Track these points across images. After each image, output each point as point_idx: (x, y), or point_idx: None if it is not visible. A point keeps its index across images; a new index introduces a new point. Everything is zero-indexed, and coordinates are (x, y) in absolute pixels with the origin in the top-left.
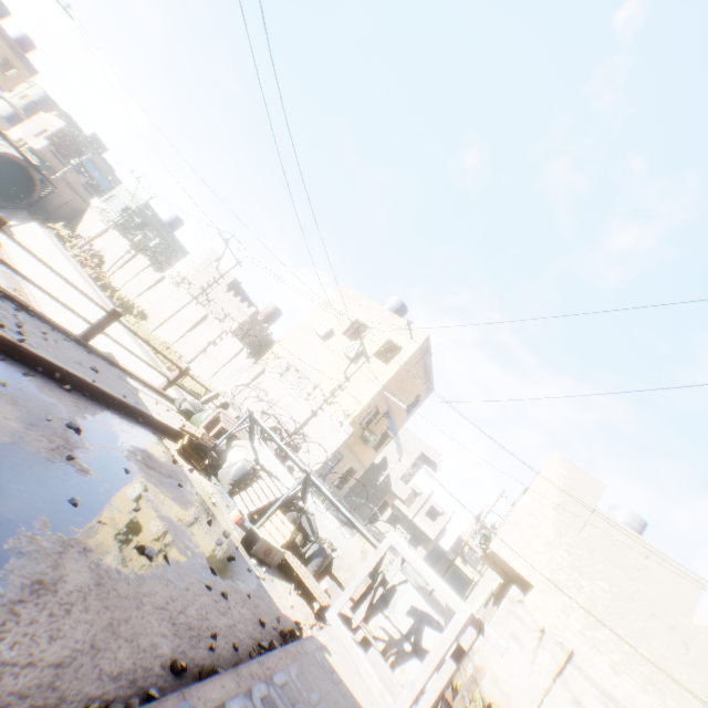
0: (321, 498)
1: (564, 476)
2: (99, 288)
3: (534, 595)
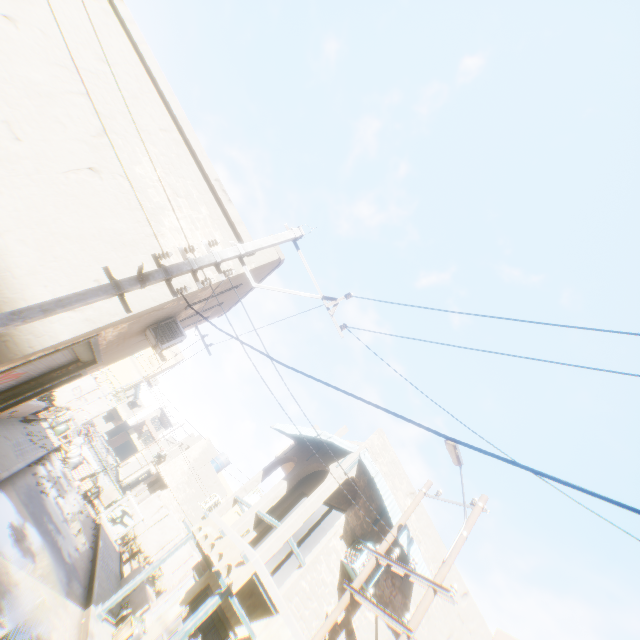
0: None
1: (206, 447)
2: None
3: (167, 492)
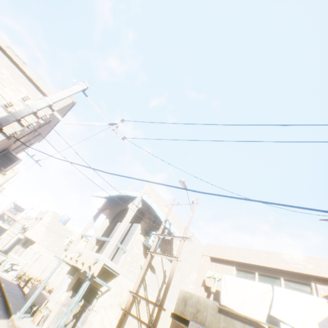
0: None
1: (53, 215)
2: None
3: (36, 245)
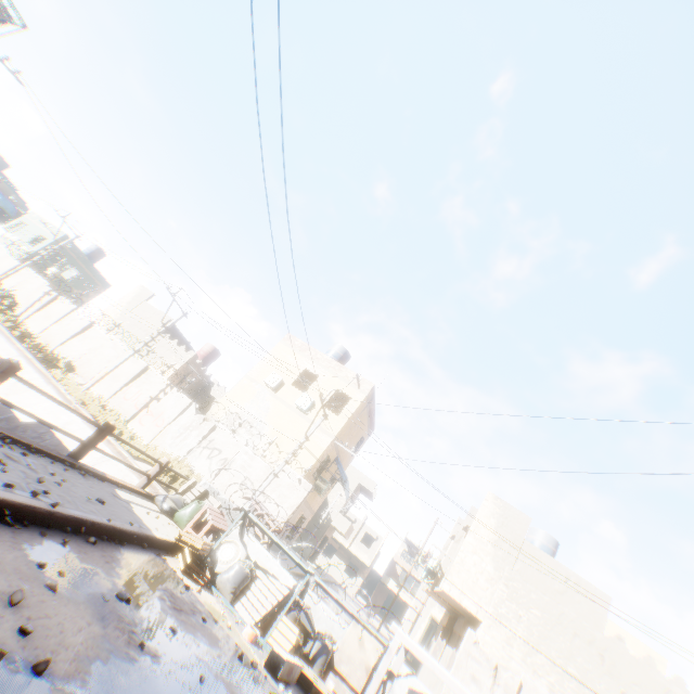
0: (274, 553)
1: (498, 513)
2: (16, 339)
3: (483, 631)
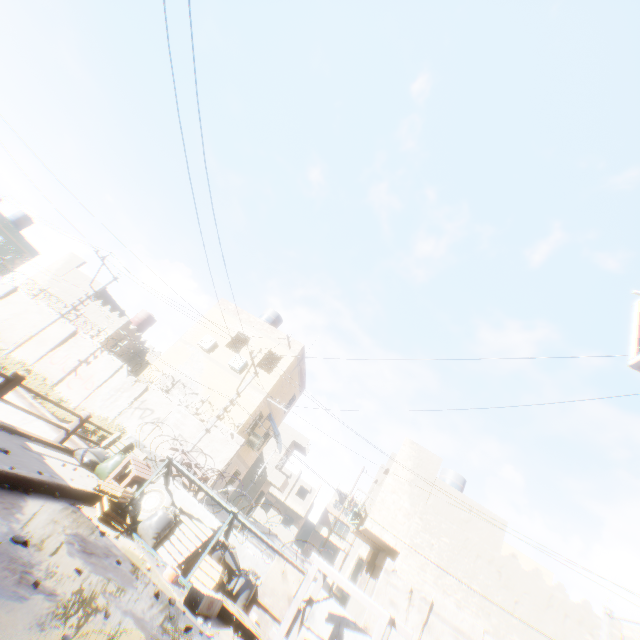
0: (209, 507)
1: (414, 456)
2: None
3: (401, 560)
